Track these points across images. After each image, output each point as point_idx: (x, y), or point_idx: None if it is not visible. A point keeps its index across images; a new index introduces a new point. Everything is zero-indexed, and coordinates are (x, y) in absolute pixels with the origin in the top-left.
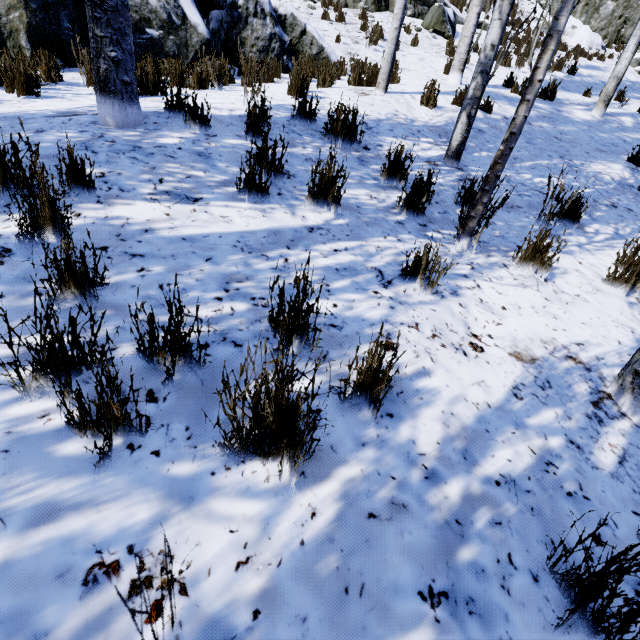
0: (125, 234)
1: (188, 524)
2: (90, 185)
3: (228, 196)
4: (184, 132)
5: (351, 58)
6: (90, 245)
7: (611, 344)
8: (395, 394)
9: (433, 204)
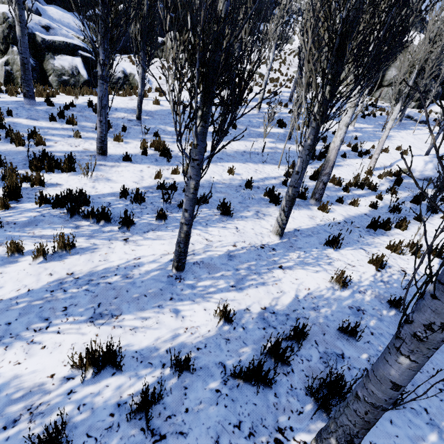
0: (15, 123)
1: (2, 146)
2: (12, 115)
3: (46, 120)
4: (46, 107)
5: (155, 86)
6: (7, 124)
7: (116, 153)
8: (47, 146)
9: (113, 129)
